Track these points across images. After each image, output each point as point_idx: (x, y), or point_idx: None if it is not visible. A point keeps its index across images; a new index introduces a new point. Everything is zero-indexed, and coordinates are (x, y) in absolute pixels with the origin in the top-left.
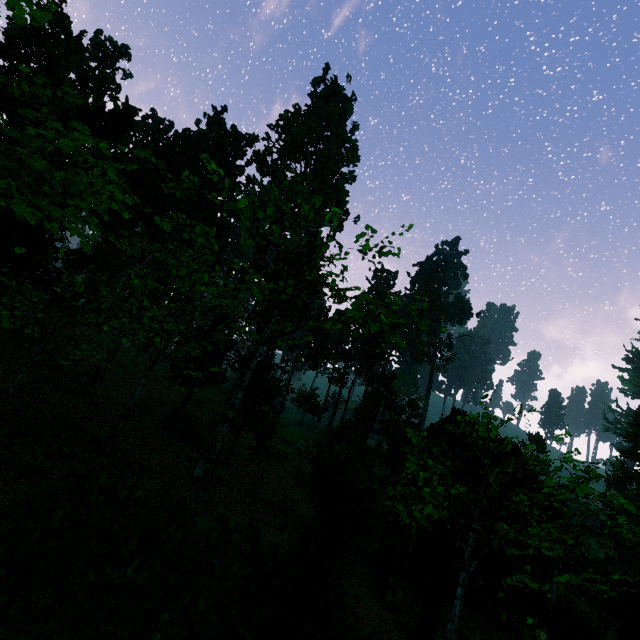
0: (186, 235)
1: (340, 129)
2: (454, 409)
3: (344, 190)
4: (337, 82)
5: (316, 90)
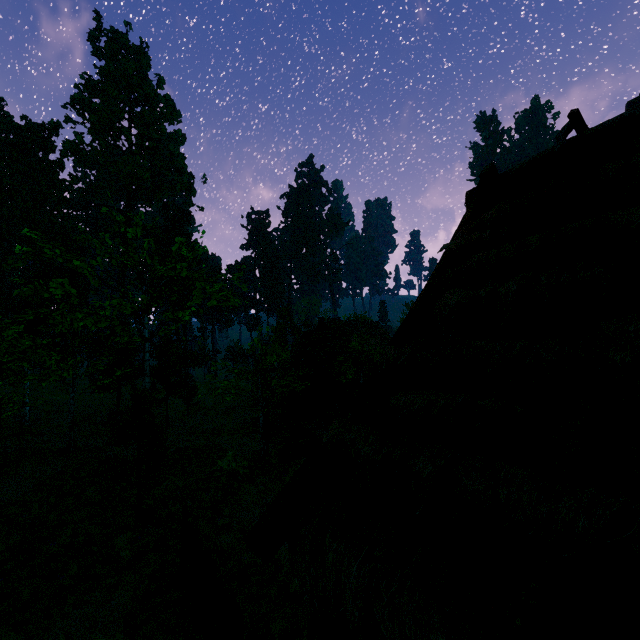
0: (46, 295)
1: (145, 89)
2: (319, 319)
3: (178, 154)
4: (117, 34)
5: (98, 48)
